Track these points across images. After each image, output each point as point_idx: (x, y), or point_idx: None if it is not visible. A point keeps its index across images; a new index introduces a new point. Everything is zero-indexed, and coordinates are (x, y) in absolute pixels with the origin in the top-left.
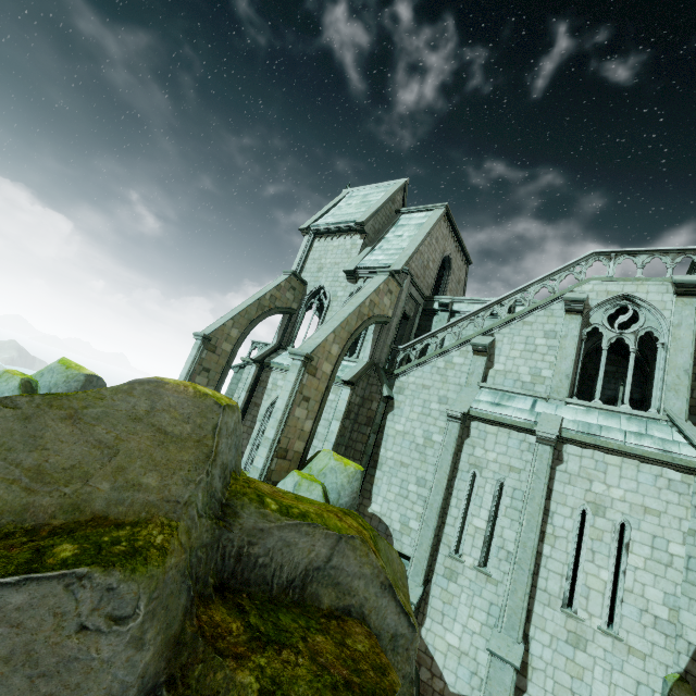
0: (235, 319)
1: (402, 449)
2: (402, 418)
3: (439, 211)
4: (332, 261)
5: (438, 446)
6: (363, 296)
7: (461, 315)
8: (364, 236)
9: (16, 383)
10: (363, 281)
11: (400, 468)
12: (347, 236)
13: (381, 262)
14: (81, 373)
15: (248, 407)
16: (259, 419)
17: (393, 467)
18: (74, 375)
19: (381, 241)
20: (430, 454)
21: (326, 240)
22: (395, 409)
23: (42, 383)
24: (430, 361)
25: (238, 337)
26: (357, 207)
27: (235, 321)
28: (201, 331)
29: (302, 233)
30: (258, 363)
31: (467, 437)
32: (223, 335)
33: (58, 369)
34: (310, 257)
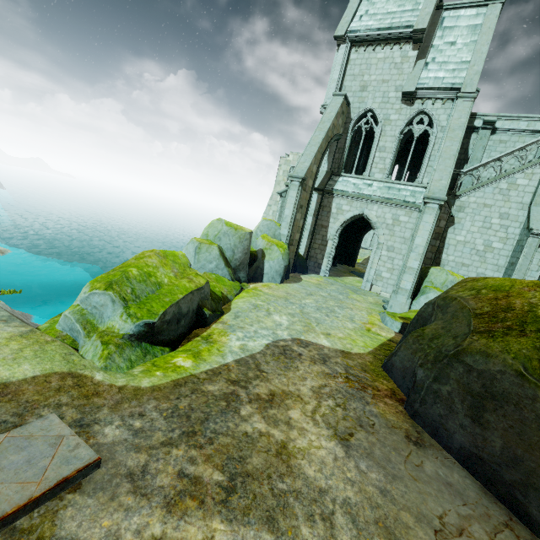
0: (315, 155)
1: (463, 254)
2: (463, 231)
3: (497, 8)
4: (378, 78)
5: (498, 251)
6: (460, 129)
7: (502, 133)
8: (419, 46)
9: (216, 252)
10: (422, 103)
11: (461, 267)
12: (395, 46)
13: (446, 81)
14: (246, 232)
15: (315, 228)
16: (330, 238)
17: (454, 267)
18: (243, 235)
19: (430, 51)
20: (489, 257)
21: (367, 51)
22: (455, 224)
23: (224, 246)
24: (492, 183)
25: (315, 172)
26: (397, 2)
27: (315, 157)
28: (293, 171)
29: (337, 41)
30: (319, 191)
31: (538, 247)
32: (309, 173)
33: (230, 232)
34: (348, 72)
